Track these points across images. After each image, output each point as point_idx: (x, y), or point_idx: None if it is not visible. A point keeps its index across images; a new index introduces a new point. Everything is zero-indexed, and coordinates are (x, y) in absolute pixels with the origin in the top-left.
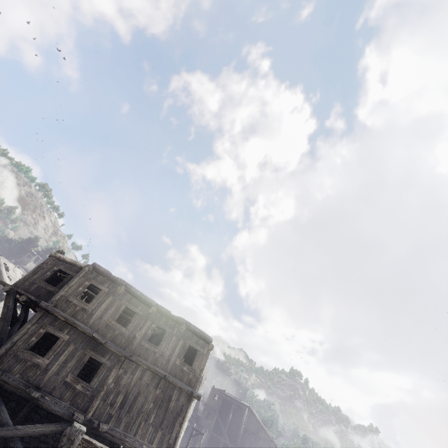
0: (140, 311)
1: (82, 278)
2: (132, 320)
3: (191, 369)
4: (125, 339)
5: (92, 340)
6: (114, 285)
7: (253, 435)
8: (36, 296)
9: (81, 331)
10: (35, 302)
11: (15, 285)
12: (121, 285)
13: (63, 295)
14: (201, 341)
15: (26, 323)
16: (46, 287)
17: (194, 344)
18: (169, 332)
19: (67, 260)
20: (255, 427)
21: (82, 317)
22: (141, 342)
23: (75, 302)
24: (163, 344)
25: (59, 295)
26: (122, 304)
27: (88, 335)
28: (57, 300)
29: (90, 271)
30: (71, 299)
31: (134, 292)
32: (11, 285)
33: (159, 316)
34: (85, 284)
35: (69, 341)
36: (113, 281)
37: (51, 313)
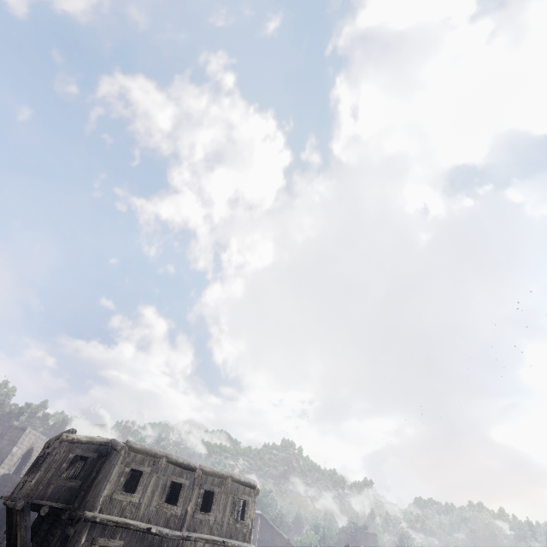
0: (186, 481)
1: (120, 465)
2: (181, 493)
3: (244, 524)
4: (178, 519)
5: (146, 535)
6: (156, 461)
7: (268, 544)
8: (55, 500)
9: (134, 529)
10: (57, 508)
11: (28, 495)
12: (162, 457)
13: (105, 495)
14: (247, 489)
15: (74, 546)
16: (66, 484)
17: (242, 496)
18: (217, 492)
19: (83, 440)
20: (270, 534)
21: (130, 512)
22: (194, 515)
23: (120, 497)
24: (214, 508)
25: (101, 496)
26: (168, 480)
27: (142, 531)
28: (100, 504)
29: (127, 454)
30: (116, 496)
31: (176, 461)
32: (24, 499)
33: (205, 478)
34: (126, 471)
35: (124, 546)
36: (152, 456)
37: (99, 522)
